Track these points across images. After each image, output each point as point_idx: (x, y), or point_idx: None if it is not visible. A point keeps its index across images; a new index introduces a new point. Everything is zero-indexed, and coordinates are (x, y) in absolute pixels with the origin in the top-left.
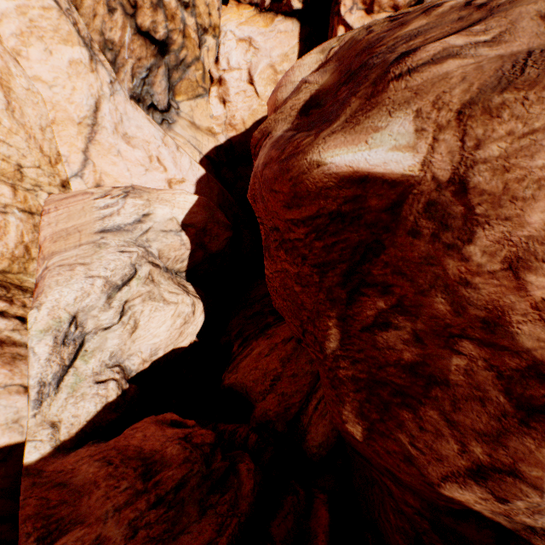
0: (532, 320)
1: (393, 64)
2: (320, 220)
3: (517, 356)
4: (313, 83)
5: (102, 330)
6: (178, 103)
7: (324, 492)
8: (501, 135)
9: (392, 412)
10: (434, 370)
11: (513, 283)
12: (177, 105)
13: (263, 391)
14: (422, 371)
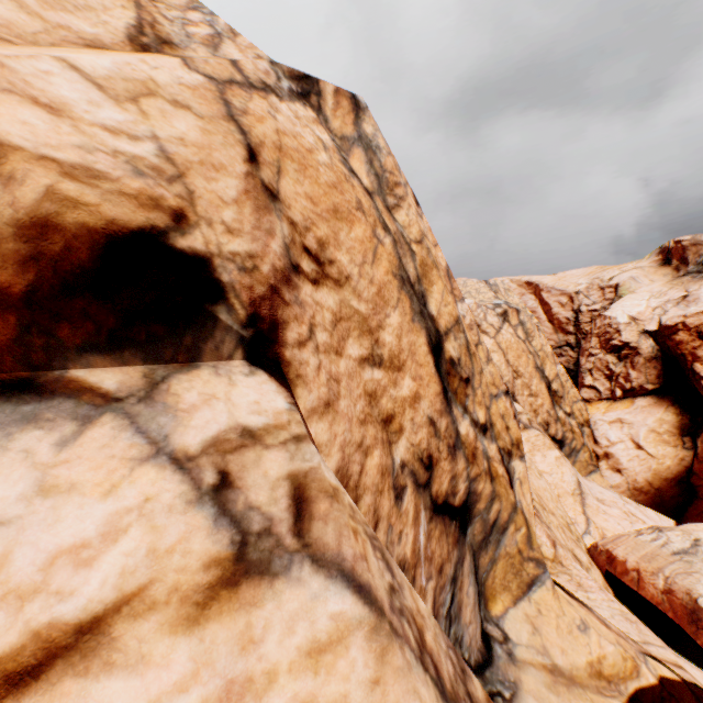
0: None
1: None
2: None
3: None
4: None
5: None
6: None
7: None
8: None
9: None
10: None
11: None
12: None
13: None
14: None
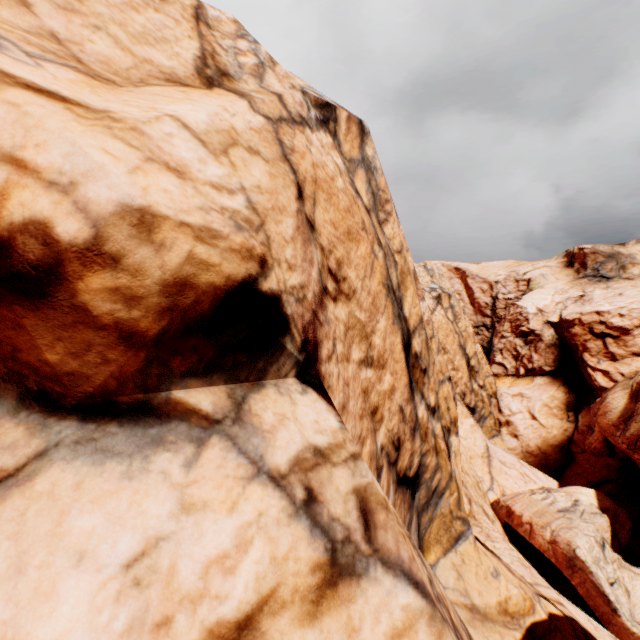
0: None
1: None
2: None
3: None
4: None
5: (609, 585)
6: None
7: None
8: None
9: None
10: None
11: None
12: None
13: None
14: None
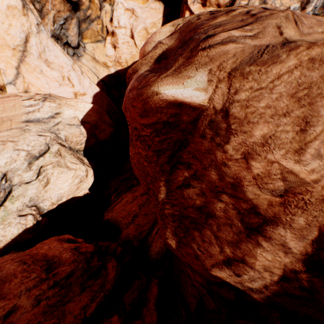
0: (253, 184)
1: (202, 41)
2: (158, 125)
3: (246, 202)
4: (165, 44)
5: (24, 184)
6: (85, 44)
7: (157, 278)
8: (247, 88)
9: (190, 232)
10: (210, 209)
11: (245, 165)
12: (84, 45)
13: (127, 223)
14: (205, 210)
